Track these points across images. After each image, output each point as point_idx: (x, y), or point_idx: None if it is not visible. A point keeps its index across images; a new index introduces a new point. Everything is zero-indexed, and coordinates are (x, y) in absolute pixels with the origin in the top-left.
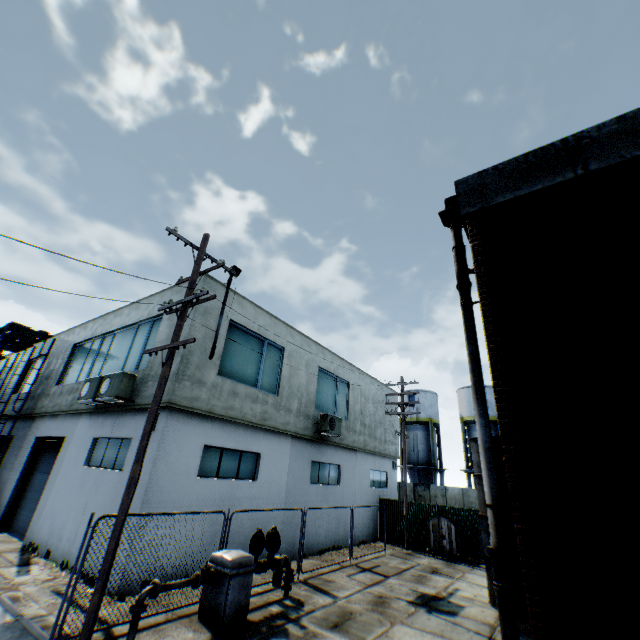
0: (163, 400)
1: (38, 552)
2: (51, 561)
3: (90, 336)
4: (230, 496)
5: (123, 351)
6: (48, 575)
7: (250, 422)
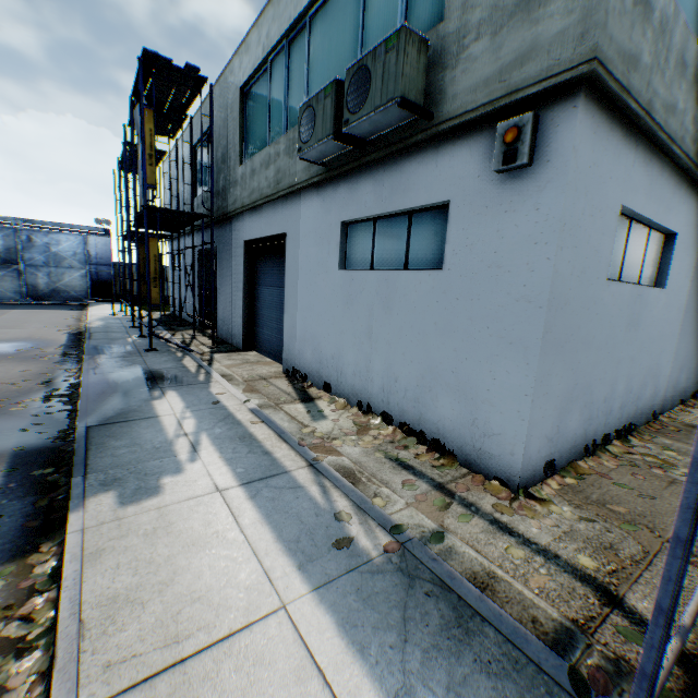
0: (563, 63)
1: (309, 382)
2: (336, 398)
3: (260, 57)
4: (634, 317)
5: (341, 42)
6: (351, 423)
7: (684, 156)
